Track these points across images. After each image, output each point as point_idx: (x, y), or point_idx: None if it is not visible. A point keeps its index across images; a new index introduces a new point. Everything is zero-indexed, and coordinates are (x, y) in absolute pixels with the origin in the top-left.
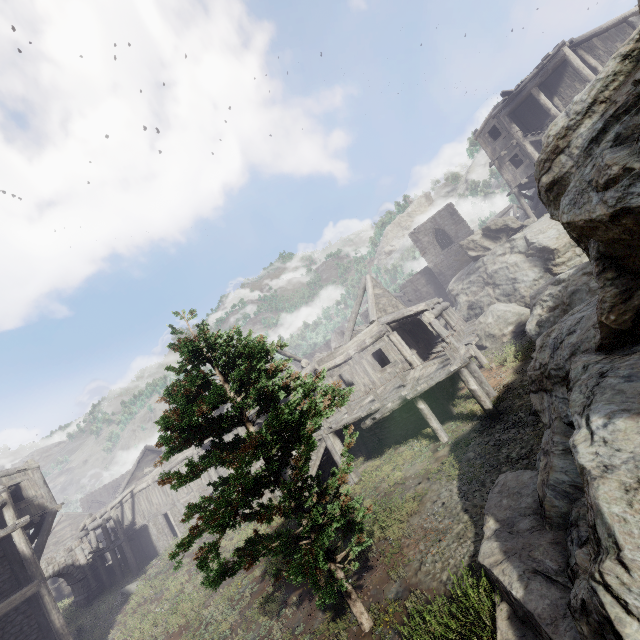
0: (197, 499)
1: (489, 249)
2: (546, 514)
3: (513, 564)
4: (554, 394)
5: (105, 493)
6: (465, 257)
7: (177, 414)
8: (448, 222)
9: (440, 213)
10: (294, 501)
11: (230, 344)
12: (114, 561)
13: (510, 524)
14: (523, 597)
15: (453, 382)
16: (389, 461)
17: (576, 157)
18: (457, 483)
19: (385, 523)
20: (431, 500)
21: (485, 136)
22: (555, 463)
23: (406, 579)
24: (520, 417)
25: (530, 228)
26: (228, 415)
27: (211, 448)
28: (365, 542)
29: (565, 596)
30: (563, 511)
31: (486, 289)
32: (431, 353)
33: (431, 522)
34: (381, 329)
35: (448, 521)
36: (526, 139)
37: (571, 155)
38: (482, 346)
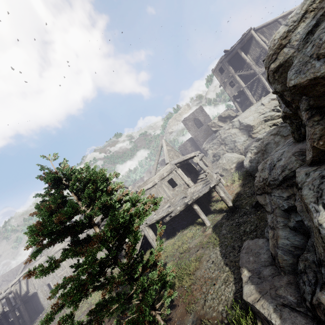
0: (68, 273)
1: (222, 126)
2: (280, 265)
3: (268, 300)
4: (273, 194)
5: (11, 274)
6: (209, 132)
7: (40, 225)
8: (200, 115)
9: (196, 110)
10: (127, 275)
11: (81, 175)
12: (14, 318)
13: (257, 272)
14: (280, 324)
15: (209, 194)
16: (179, 239)
17: (296, 46)
18: (219, 248)
19: (181, 277)
20: (206, 260)
21: (217, 72)
22: (280, 234)
23: (197, 312)
24: (247, 209)
25: (240, 116)
26: (80, 222)
27: (71, 244)
28: (173, 294)
29: (308, 322)
30: (290, 262)
31: (221, 146)
32: (198, 179)
33: (207, 273)
34: (172, 167)
35: (217, 272)
36: (236, 74)
37: (292, 46)
38: (221, 175)
